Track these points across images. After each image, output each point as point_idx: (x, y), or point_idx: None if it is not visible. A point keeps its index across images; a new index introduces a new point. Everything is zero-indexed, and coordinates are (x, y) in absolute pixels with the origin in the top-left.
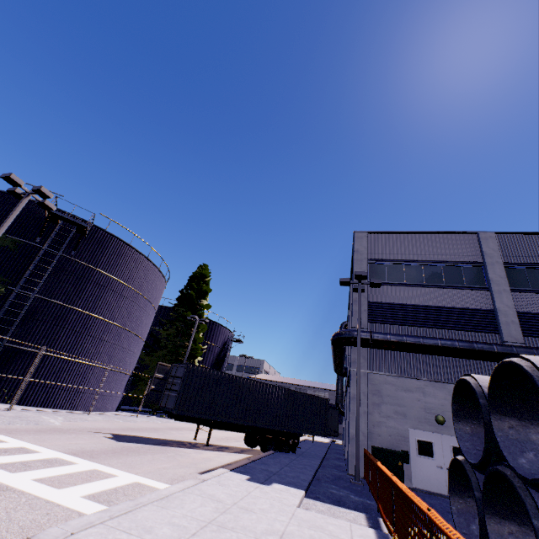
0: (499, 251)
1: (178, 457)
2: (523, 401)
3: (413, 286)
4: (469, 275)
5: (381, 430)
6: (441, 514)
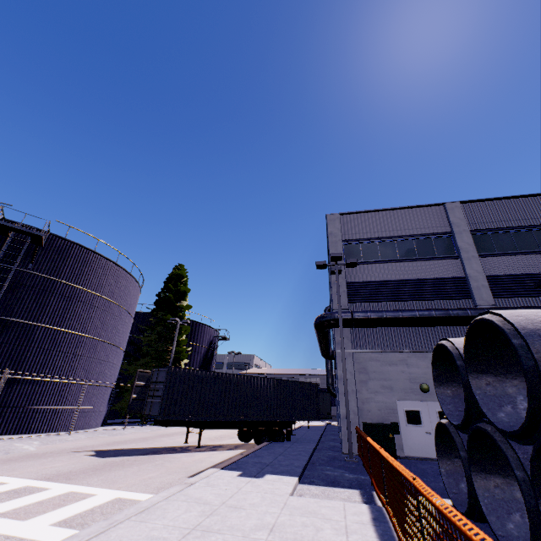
0: (465, 219)
1: (167, 464)
2: (497, 357)
3: (389, 262)
4: (440, 246)
5: (371, 406)
6: (433, 478)
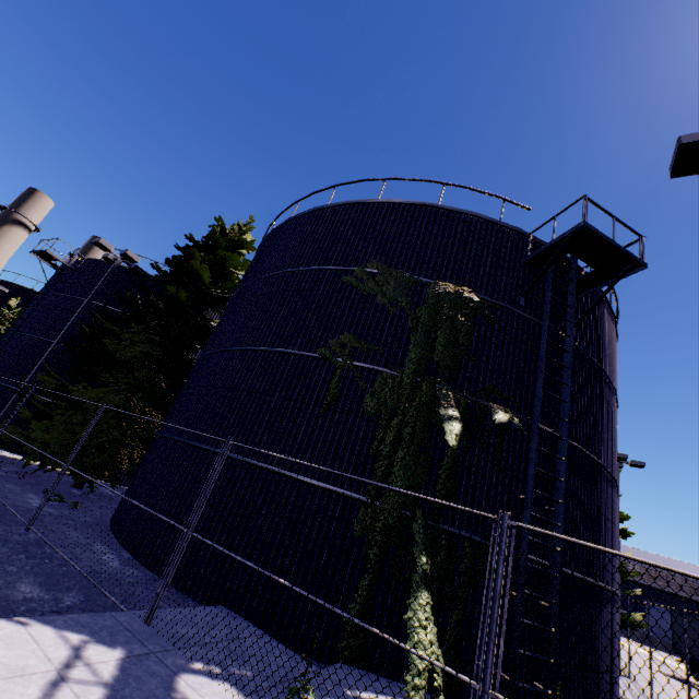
0: None
1: None
2: None
3: None
4: None
5: None
6: None
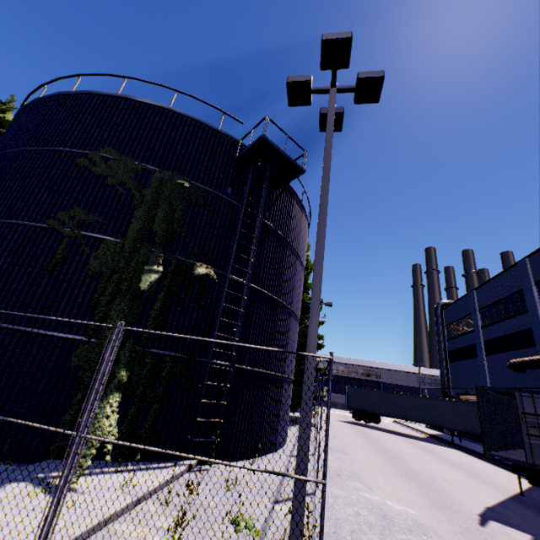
0: None
1: None
2: None
3: None
4: None
5: None
6: None
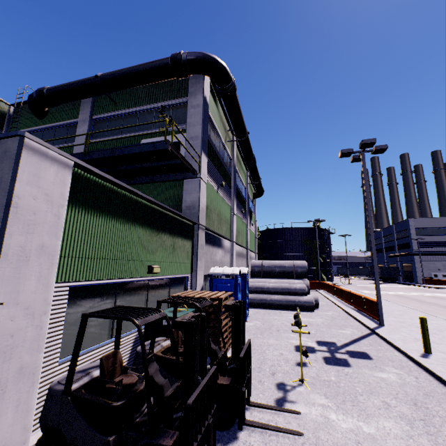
0: None
1: (394, 284)
2: None
3: (430, 236)
4: None
5: (424, 273)
6: None
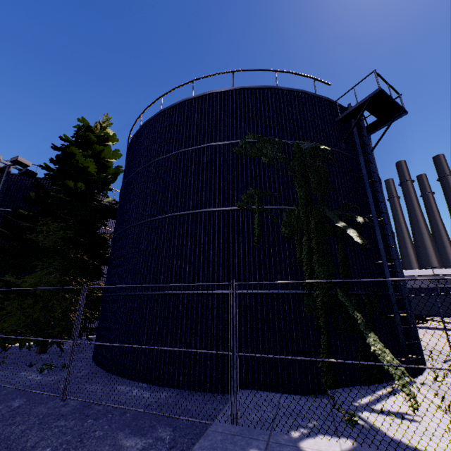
0: None
1: None
2: None
3: None
4: None
5: None
6: None
